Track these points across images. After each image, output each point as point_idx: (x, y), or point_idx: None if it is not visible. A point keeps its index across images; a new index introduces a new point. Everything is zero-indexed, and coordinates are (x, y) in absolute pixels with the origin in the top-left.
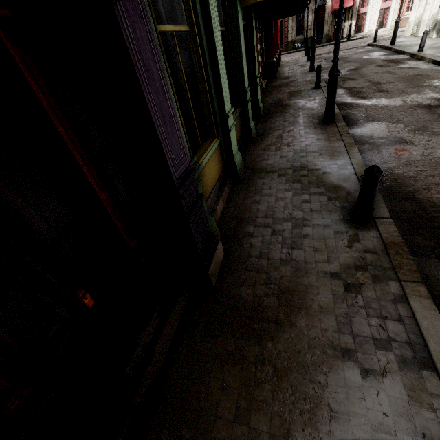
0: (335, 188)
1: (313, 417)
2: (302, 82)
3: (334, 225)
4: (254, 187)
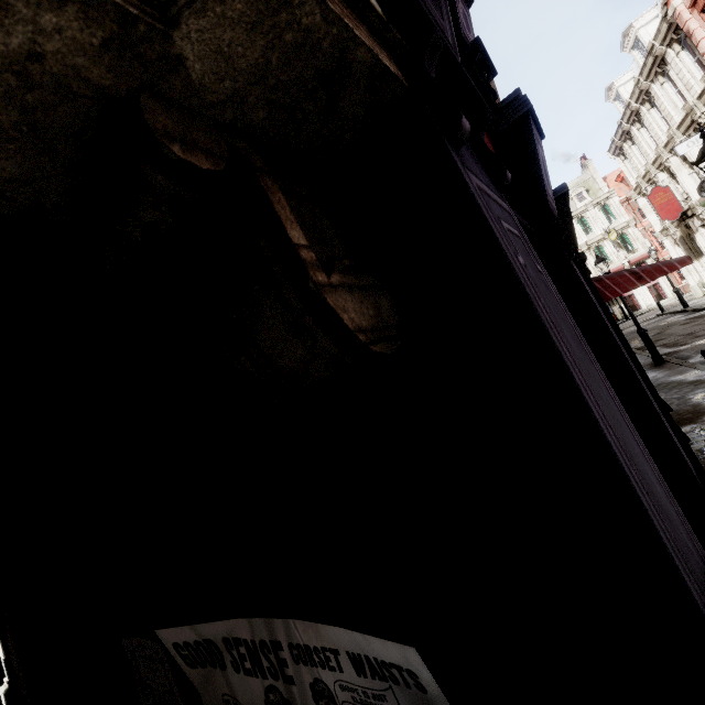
0: (695, 381)
1: None
2: None
3: None
4: None
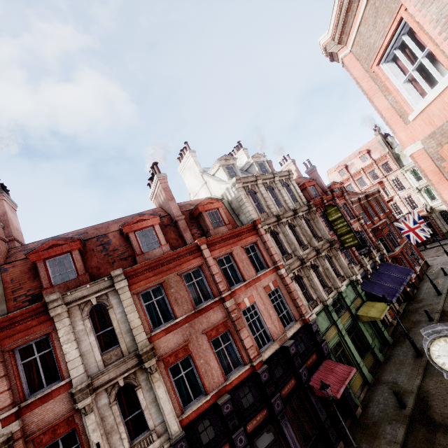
0: (402, 394)
1: (372, 441)
2: (426, 310)
3: (394, 407)
4: (376, 389)
